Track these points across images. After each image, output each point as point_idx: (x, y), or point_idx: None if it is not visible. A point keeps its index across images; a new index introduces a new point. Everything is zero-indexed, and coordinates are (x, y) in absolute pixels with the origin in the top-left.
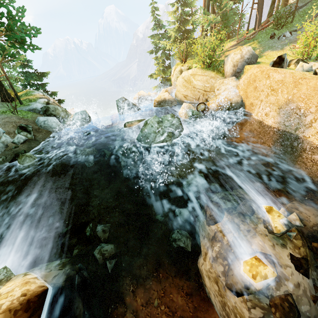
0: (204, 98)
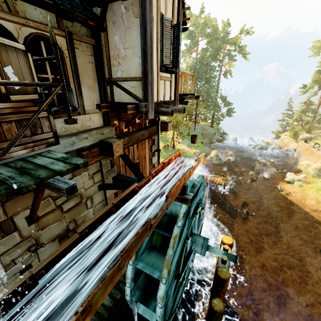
0: (285, 147)
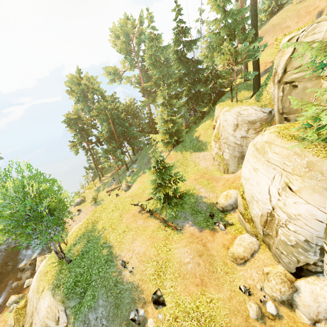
0: None
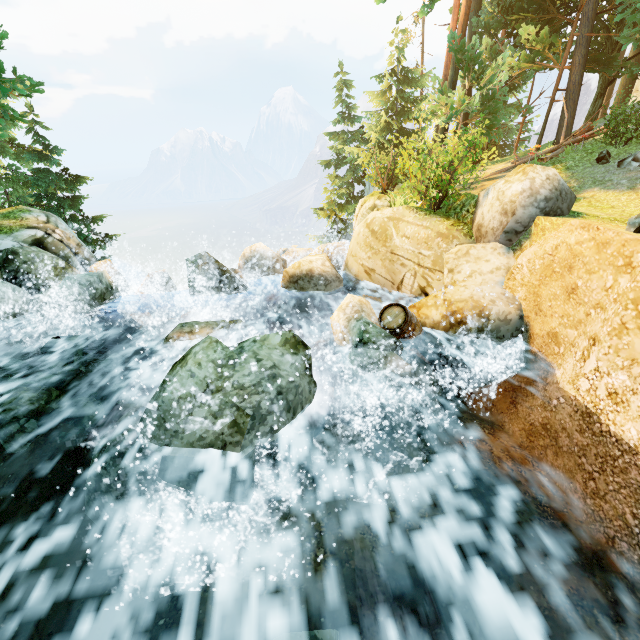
0: (414, 285)
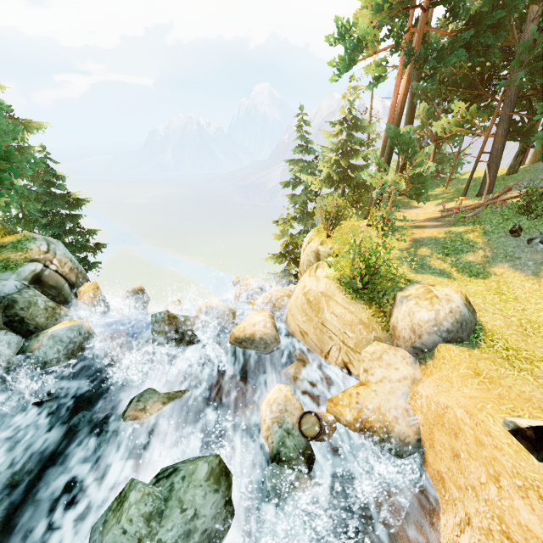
0: (338, 359)
